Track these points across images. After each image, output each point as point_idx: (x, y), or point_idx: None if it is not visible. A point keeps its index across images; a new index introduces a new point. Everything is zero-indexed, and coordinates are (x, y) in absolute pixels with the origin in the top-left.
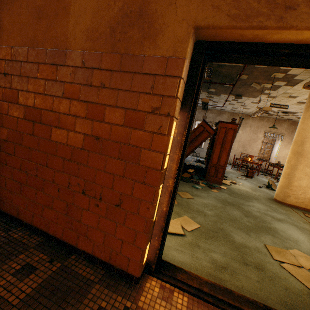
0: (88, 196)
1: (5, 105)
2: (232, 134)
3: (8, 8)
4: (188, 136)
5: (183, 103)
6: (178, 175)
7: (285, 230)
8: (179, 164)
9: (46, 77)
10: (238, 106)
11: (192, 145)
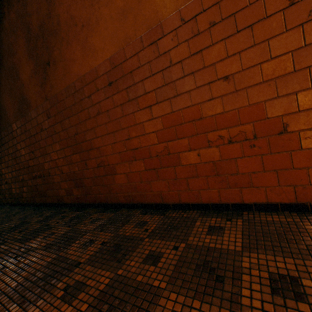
0: (236, 143)
1: (118, 110)
2: None
3: (95, 31)
4: None
5: None
6: None
7: None
8: None
9: (148, 60)
10: None
11: None
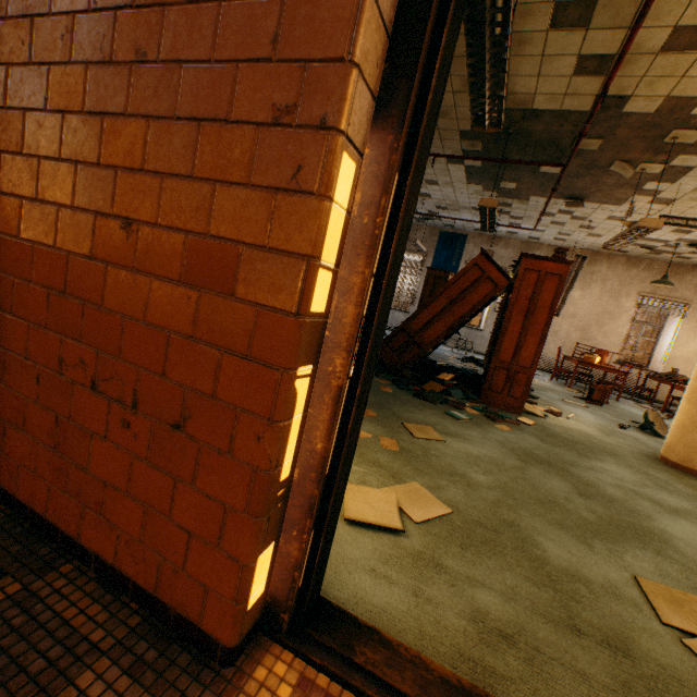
0: (105, 398)
1: None
2: (554, 287)
3: None
4: (397, 217)
5: (383, 104)
6: (363, 341)
7: (693, 541)
8: (370, 307)
9: (9, 57)
10: (573, 228)
11: (450, 314)
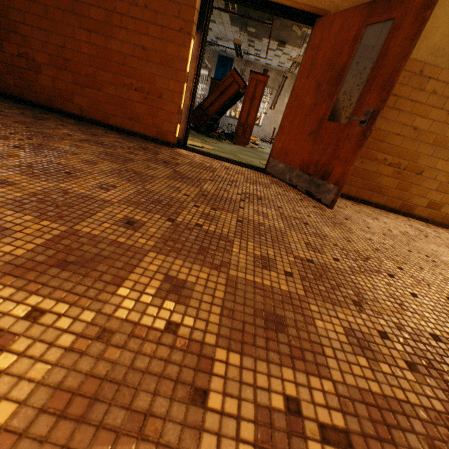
0: (139, 93)
1: (59, 13)
2: (262, 88)
3: None
4: (201, 53)
5: (198, 28)
6: (195, 80)
7: None
8: (197, 73)
9: None
10: (284, 60)
11: (220, 100)
